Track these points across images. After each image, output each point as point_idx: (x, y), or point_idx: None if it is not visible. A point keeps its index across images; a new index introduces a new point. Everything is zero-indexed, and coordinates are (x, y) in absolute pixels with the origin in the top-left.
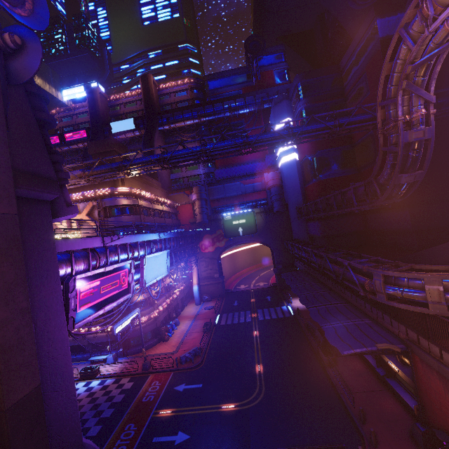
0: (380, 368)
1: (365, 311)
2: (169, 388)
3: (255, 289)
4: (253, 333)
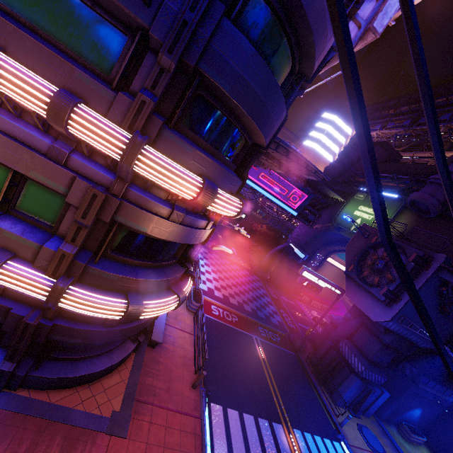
0: None
1: None
2: (209, 241)
3: None
4: None
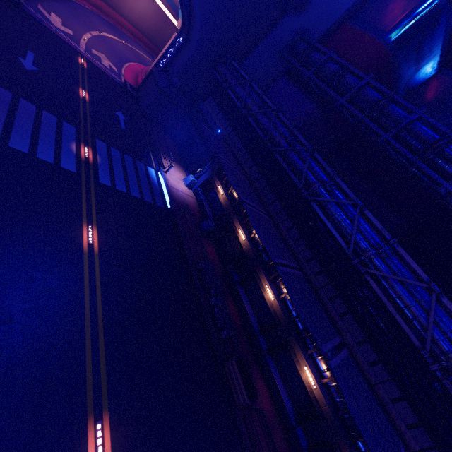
0: (301, 429)
1: (387, 406)
2: None
3: (92, 63)
4: (82, 235)
